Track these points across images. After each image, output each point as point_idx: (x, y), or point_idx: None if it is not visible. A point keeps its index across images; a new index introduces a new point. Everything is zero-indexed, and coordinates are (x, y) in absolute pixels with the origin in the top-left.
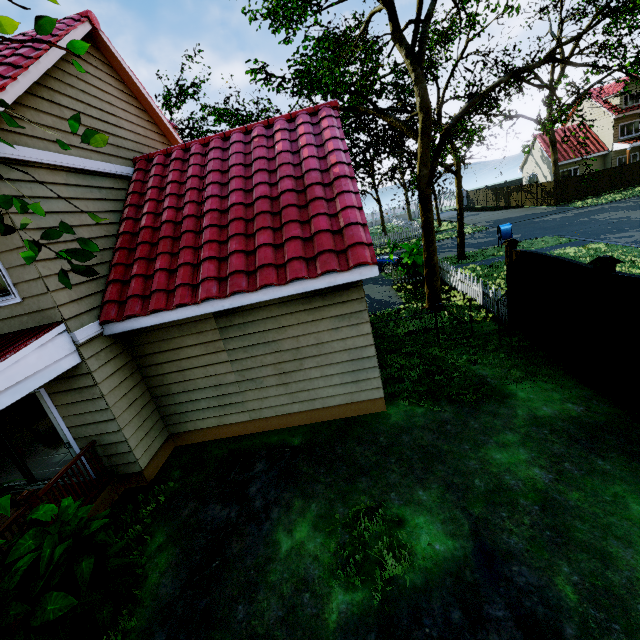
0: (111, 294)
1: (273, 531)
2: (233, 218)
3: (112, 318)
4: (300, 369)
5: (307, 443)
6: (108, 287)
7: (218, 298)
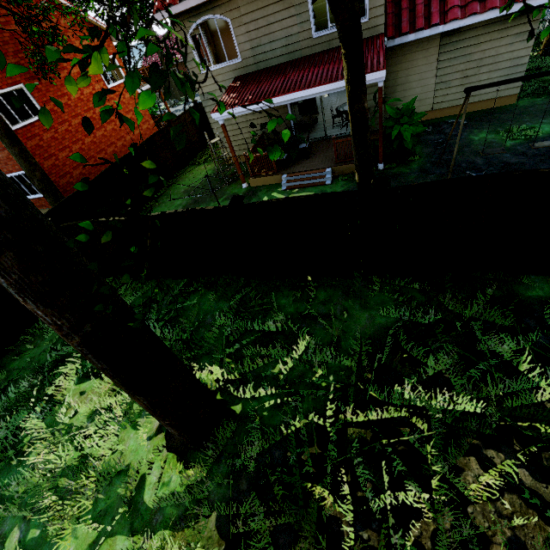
0: (392, 21)
1: (467, 137)
2: None
3: (395, 35)
4: (476, 74)
5: (468, 118)
6: (388, 17)
7: (460, 19)
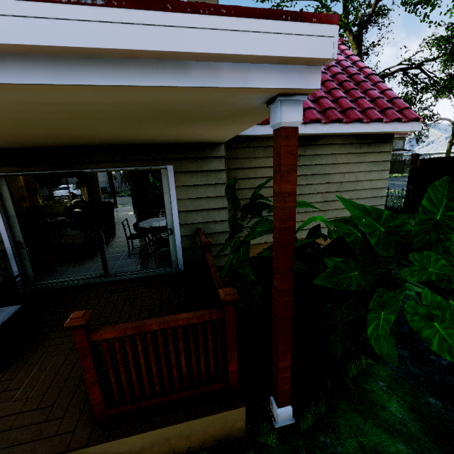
0: None
1: None
2: None
3: None
4: (338, 200)
5: None
6: None
7: (323, 122)
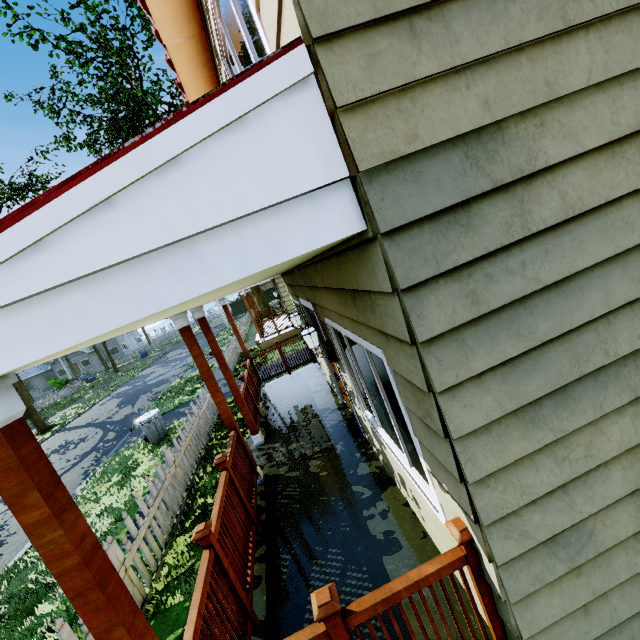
0: None
1: None
2: None
3: None
4: None
5: None
6: None
7: None
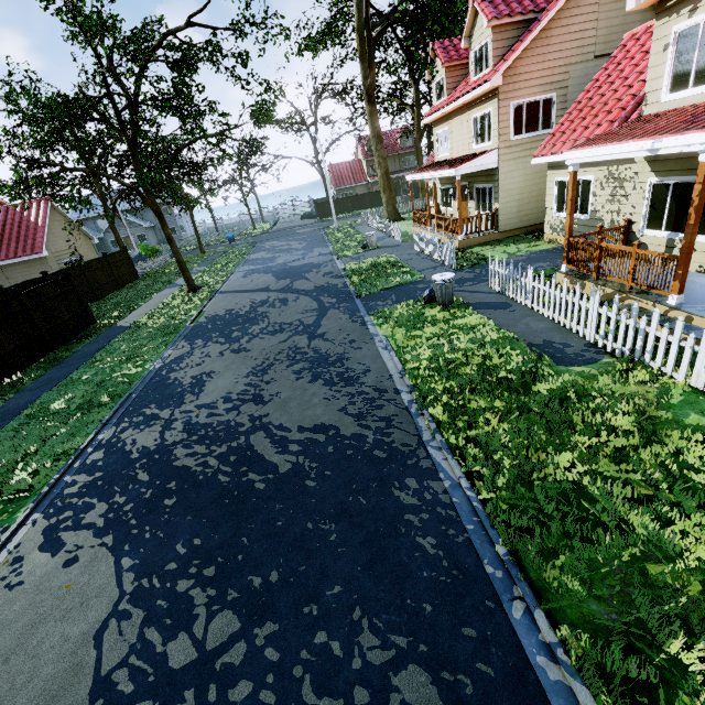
0: None
1: None
2: (5, 239)
3: None
4: None
5: None
6: None
7: None
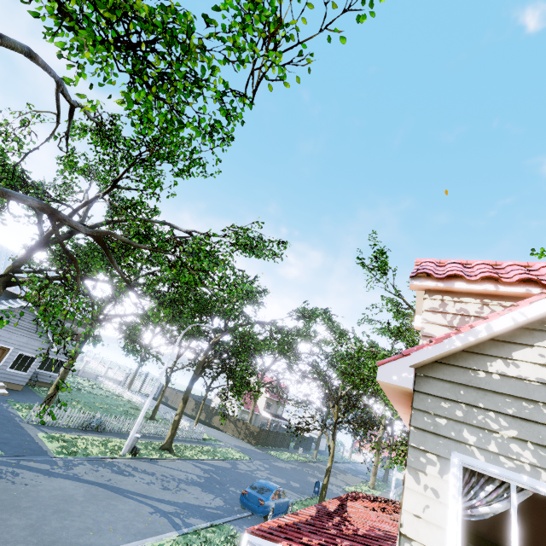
0: None
1: None
2: None
3: None
4: None
5: None
6: None
7: None
